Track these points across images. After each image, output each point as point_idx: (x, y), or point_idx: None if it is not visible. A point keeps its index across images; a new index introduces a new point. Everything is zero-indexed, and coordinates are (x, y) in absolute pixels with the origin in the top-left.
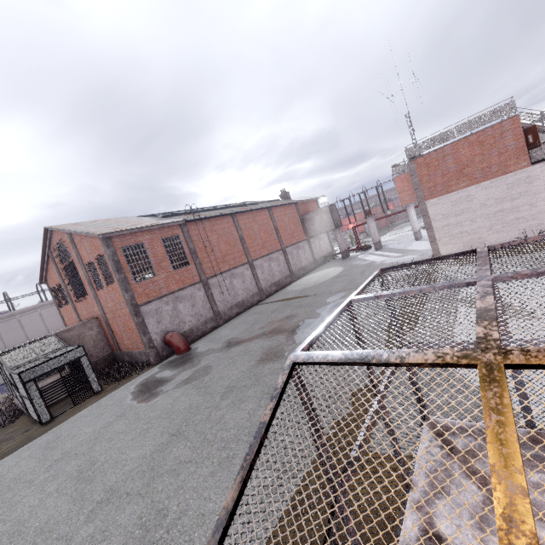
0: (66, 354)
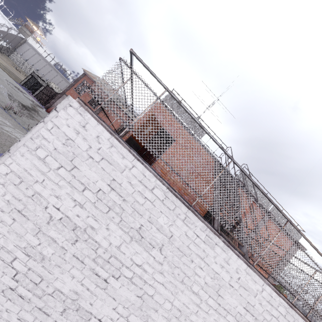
0: (43, 82)
